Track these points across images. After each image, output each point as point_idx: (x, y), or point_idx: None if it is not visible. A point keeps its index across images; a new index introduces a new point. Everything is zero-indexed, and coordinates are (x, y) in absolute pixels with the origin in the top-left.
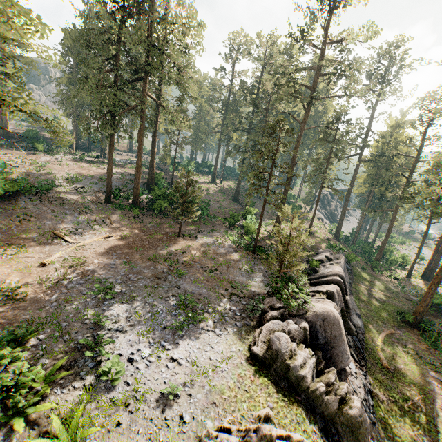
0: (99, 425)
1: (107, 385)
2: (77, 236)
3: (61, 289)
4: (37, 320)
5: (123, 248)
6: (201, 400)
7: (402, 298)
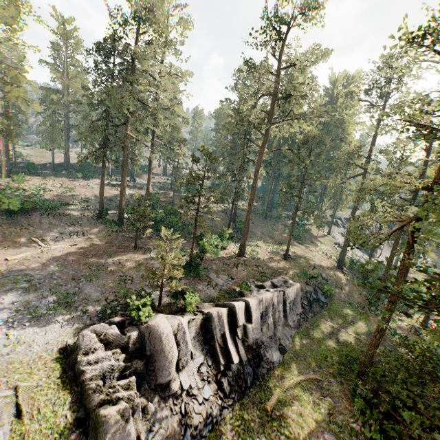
0: None
1: None
2: (53, 242)
3: None
4: None
5: (77, 254)
6: None
7: (383, 346)
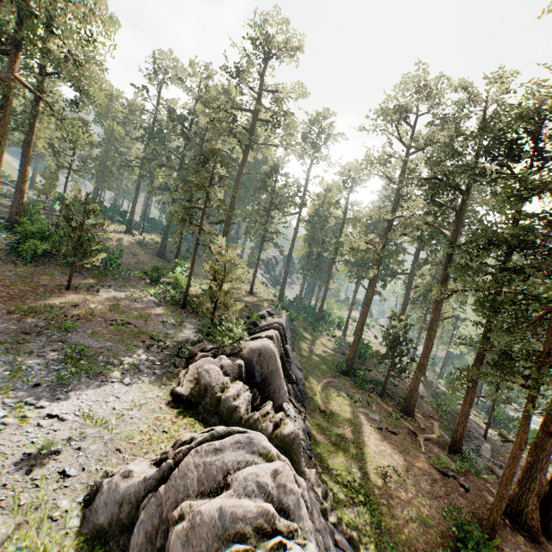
0: None
1: None
2: None
3: None
4: None
5: None
6: (97, 450)
7: (338, 352)
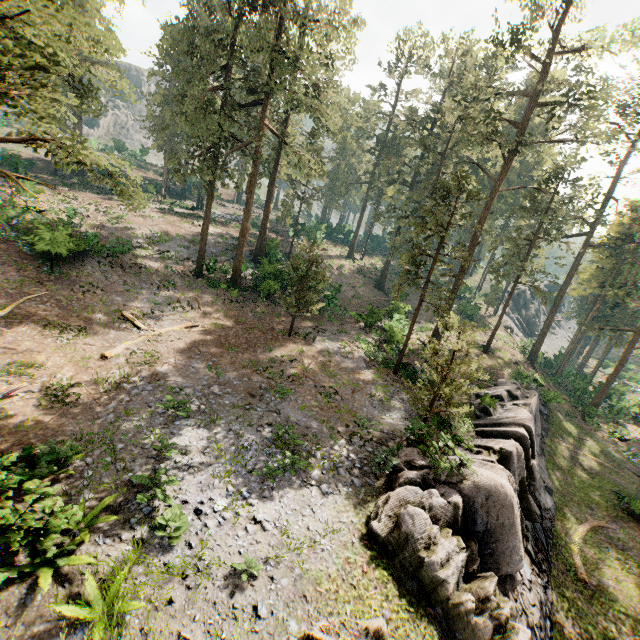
0: (145, 598)
1: (163, 543)
2: (153, 321)
3: (123, 396)
4: (87, 436)
5: (211, 345)
6: (286, 588)
7: (628, 471)
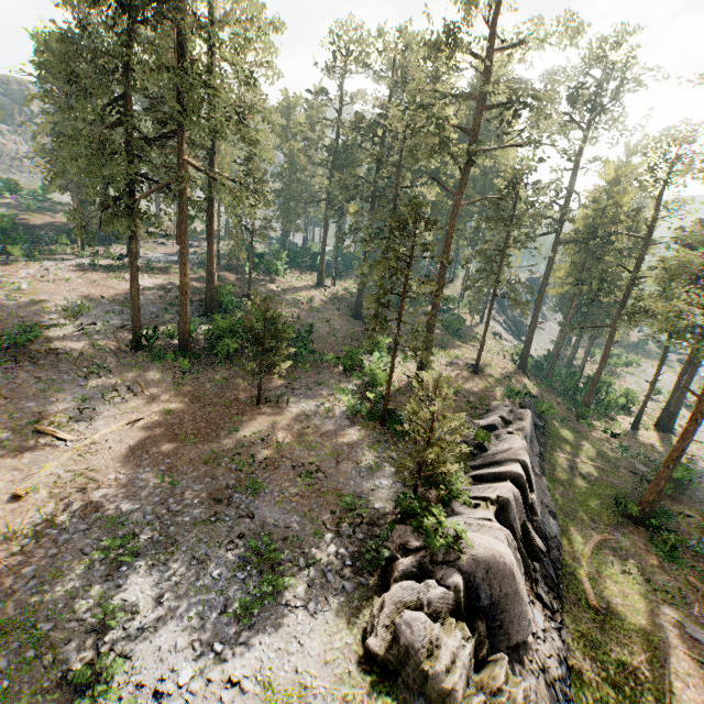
0: None
1: None
2: (82, 425)
3: (47, 548)
4: None
5: (162, 440)
6: None
7: (623, 469)
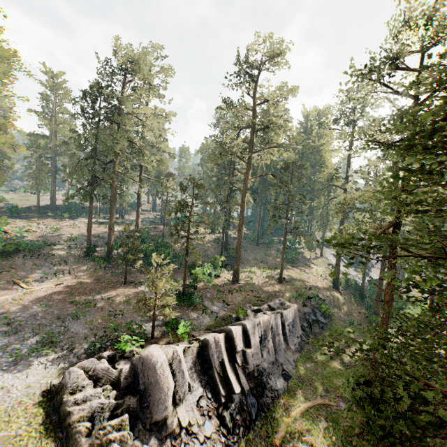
0: None
1: None
2: (37, 283)
3: None
4: None
5: (63, 293)
6: None
7: None
